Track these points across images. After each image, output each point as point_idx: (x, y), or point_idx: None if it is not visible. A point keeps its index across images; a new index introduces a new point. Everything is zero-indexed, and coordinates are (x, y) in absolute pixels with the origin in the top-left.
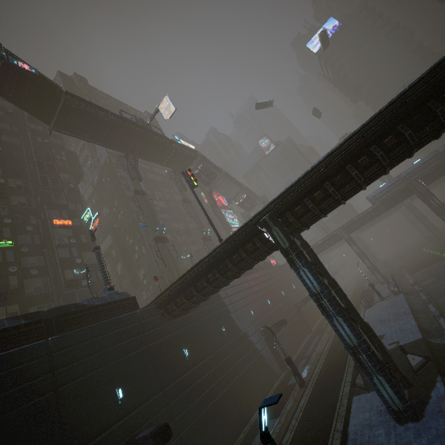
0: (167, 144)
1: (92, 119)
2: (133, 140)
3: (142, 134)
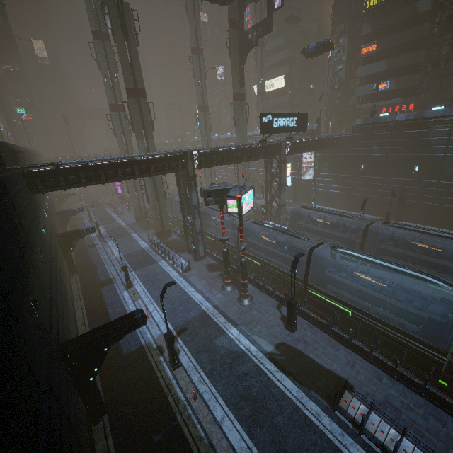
0: (16, 52)
1: (2, 32)
2: (3, 43)
3: (12, 45)
